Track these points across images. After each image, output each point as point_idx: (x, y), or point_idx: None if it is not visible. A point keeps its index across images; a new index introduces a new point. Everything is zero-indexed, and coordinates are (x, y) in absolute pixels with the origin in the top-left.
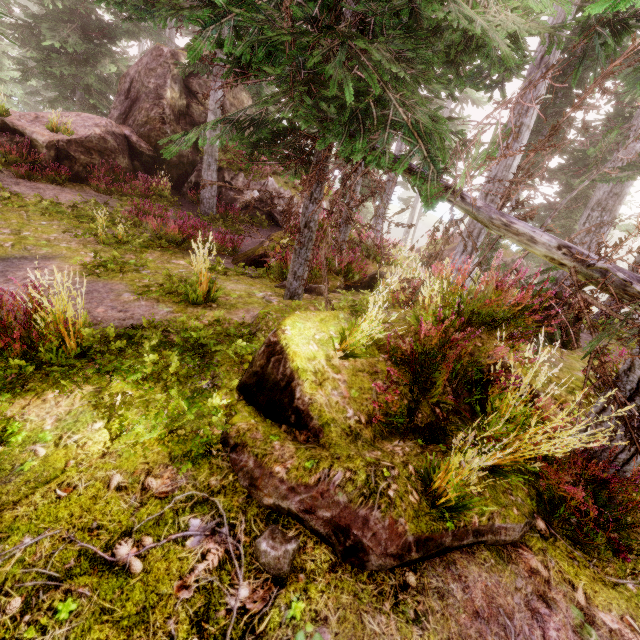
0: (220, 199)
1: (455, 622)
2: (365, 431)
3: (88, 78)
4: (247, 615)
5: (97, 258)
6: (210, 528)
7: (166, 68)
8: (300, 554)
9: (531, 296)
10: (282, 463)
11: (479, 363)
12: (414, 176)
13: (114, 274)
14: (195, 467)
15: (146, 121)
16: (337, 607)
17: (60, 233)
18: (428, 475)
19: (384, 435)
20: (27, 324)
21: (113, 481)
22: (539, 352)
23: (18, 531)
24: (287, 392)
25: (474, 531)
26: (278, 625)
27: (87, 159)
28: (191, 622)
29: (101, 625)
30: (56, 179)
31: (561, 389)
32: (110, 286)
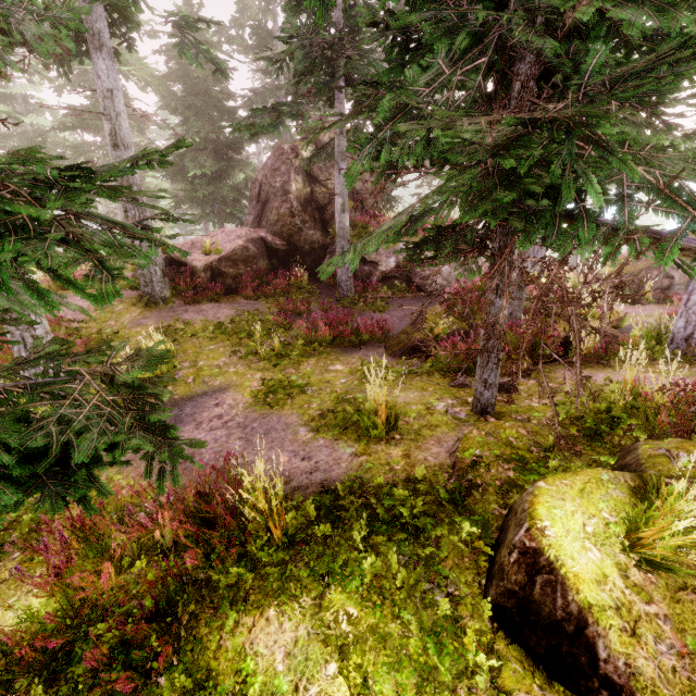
0: (355, 277)
1: None
2: None
3: (223, 191)
4: None
5: (265, 385)
6: None
7: (288, 164)
8: None
9: None
10: None
11: None
12: None
13: (283, 400)
14: None
15: (277, 219)
16: None
17: (226, 356)
18: None
19: None
20: (234, 511)
21: None
22: None
23: None
24: (581, 645)
25: None
26: None
27: (235, 271)
28: None
29: None
30: (214, 298)
31: None
32: (284, 420)
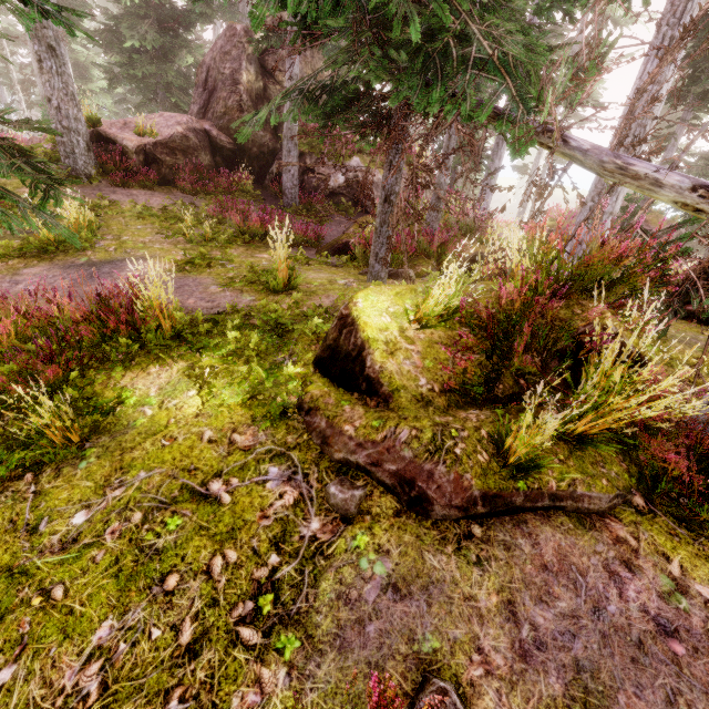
0: (303, 188)
1: (519, 570)
2: (438, 399)
3: (168, 75)
4: (317, 542)
5: (186, 255)
6: (287, 475)
7: (240, 49)
8: (367, 500)
9: (639, 246)
10: (351, 423)
11: (570, 327)
12: (500, 121)
13: (202, 270)
14: (274, 427)
15: (224, 112)
16: (399, 544)
17: (154, 236)
18: (502, 439)
19: (459, 405)
20: (130, 310)
21: (205, 435)
22: (643, 309)
23: (136, 468)
24: (358, 361)
25: (550, 495)
26: (344, 551)
27: (172, 160)
28: (270, 542)
29: (200, 537)
30: (147, 184)
31: (672, 352)
32: (199, 280)
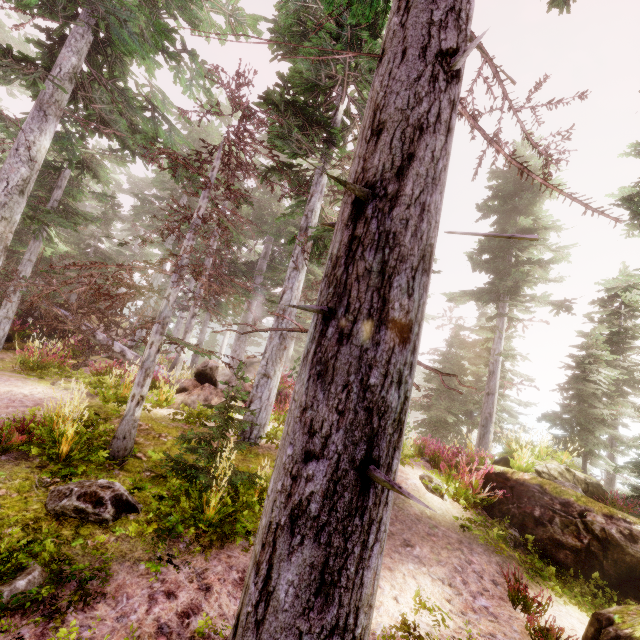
0: None
1: None
2: None
3: None
4: None
5: None
6: None
7: None
8: None
9: None
10: None
11: None
12: None
13: None
14: None
15: None
16: None
17: None
18: None
19: None
20: None
21: None
22: None
23: None
24: None
25: None
26: None
27: None
28: None
29: None
30: None
31: None
32: None
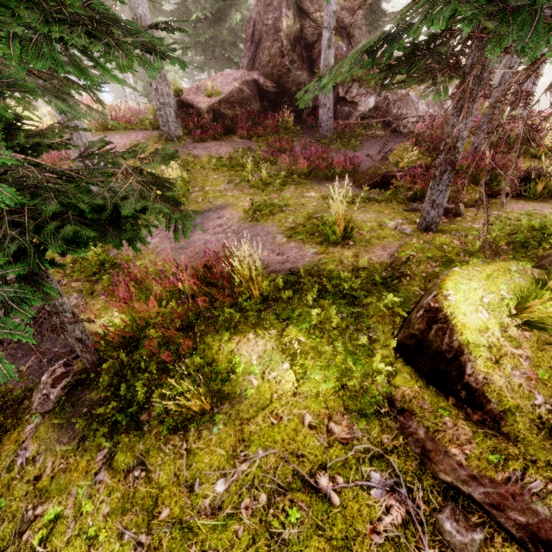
0: (335, 117)
1: None
2: None
3: (222, 34)
4: None
5: (253, 204)
6: (389, 484)
7: None
8: (487, 545)
9: None
10: (458, 446)
11: None
12: None
13: (266, 216)
14: (366, 421)
15: (269, 60)
16: None
17: (226, 183)
18: None
19: None
20: (228, 278)
21: (305, 419)
22: None
23: (254, 443)
24: (454, 365)
25: None
26: None
27: (232, 113)
28: None
29: (318, 537)
30: (216, 137)
31: None
32: (266, 229)
